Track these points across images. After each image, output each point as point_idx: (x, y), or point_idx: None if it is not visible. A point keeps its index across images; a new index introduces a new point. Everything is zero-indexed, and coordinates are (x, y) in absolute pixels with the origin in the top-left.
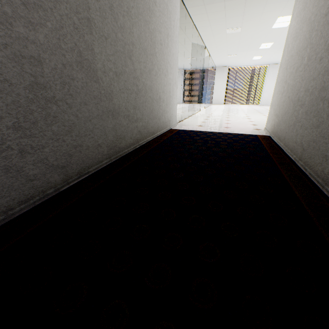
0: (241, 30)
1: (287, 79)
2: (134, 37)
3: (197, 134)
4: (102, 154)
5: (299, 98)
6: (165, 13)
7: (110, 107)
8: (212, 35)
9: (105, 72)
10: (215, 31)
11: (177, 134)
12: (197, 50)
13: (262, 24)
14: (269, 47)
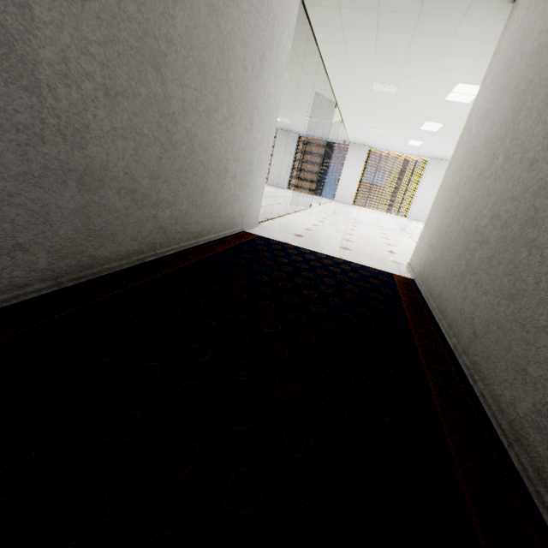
0: (397, 90)
1: (460, 187)
2: (176, 28)
3: (286, 253)
4: (29, 268)
5: (478, 228)
6: (263, 13)
7: (76, 162)
8: (350, 87)
9: (69, 77)
10: (355, 80)
11: (249, 246)
12: (323, 106)
13: (432, 90)
14: (435, 130)
